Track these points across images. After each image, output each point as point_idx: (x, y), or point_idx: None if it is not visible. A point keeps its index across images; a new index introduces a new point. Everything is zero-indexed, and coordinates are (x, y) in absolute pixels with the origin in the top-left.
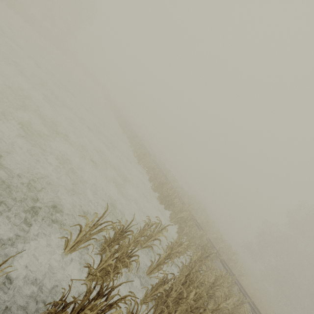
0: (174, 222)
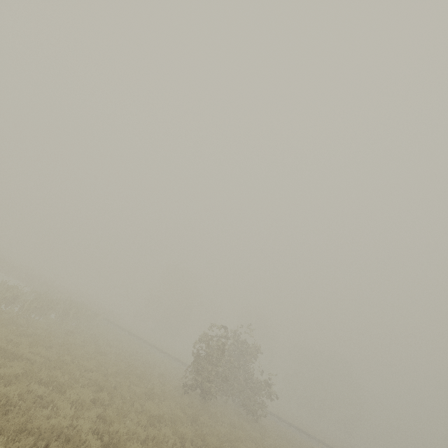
0: None
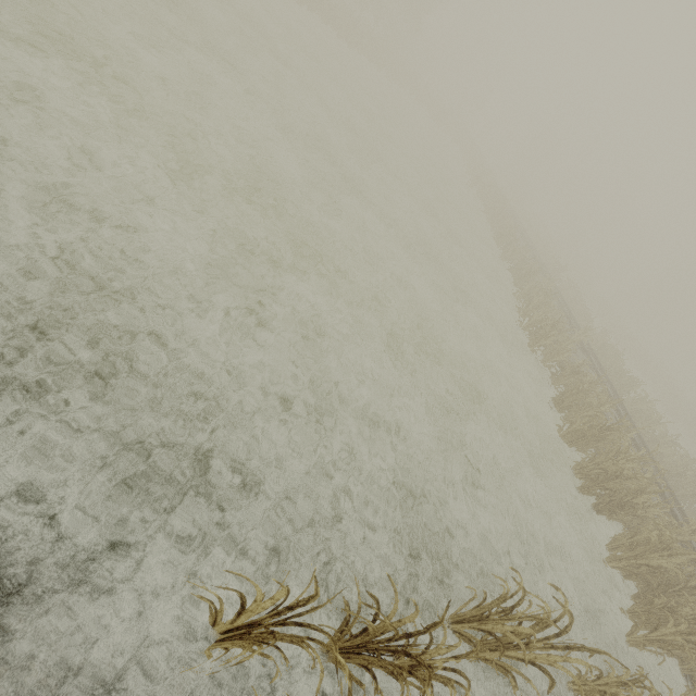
0: (624, 571)
